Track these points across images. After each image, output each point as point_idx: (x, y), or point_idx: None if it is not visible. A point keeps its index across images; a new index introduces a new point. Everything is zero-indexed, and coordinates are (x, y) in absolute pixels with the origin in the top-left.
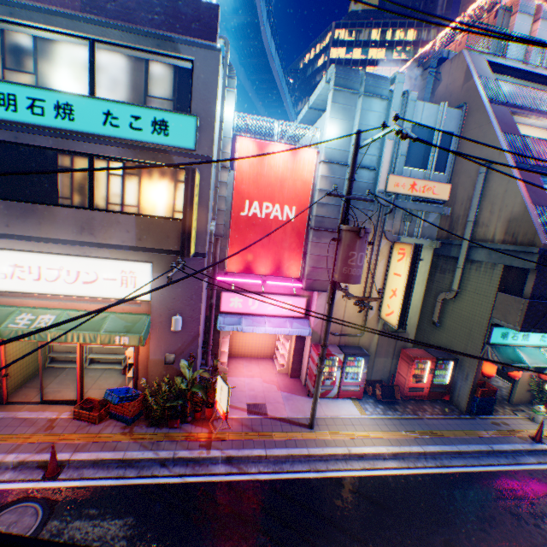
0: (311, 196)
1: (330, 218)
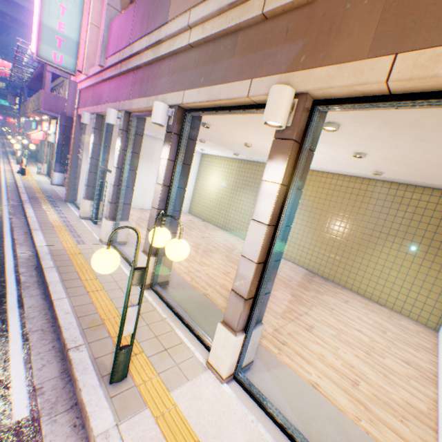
0: None
1: None
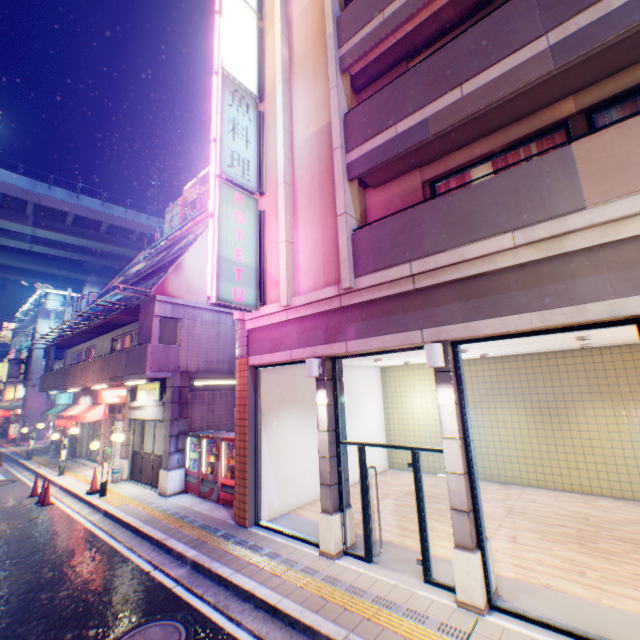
0: None
1: None
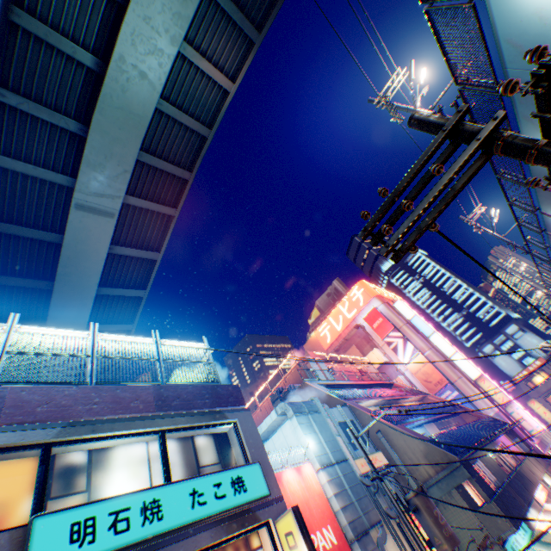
0: (330, 505)
1: (356, 518)
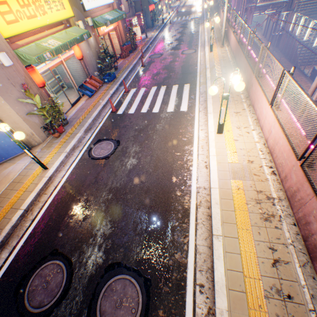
0: None
1: None
